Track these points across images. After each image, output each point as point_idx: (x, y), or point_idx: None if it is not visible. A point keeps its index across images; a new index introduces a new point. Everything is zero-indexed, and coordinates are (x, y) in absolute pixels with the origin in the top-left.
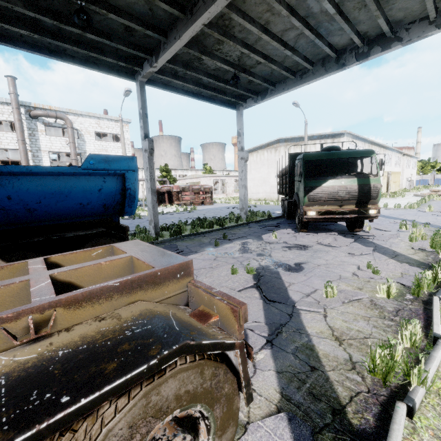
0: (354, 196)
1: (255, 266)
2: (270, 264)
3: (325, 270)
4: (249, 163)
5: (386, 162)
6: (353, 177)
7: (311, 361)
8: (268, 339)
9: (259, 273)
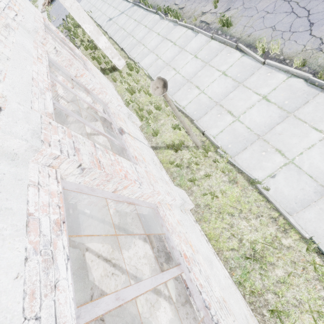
0: None
1: None
2: None
3: None
4: None
5: None
6: None
7: None
8: None
9: None
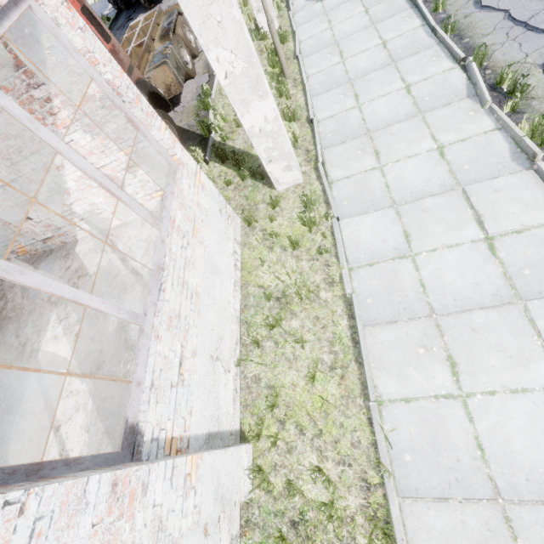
0: None
1: None
2: None
3: None
4: None
5: None
6: None
7: None
8: None
9: None
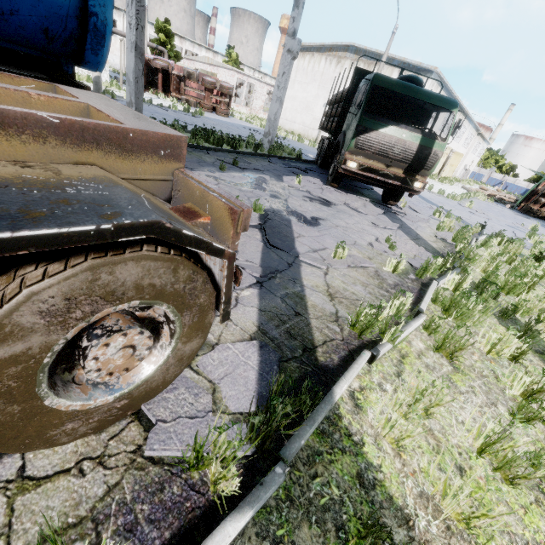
0: (408, 159)
1: (265, 207)
2: (283, 210)
3: (342, 232)
4: (295, 69)
5: (456, 137)
6: (419, 132)
7: (298, 308)
8: (259, 280)
9: (267, 215)
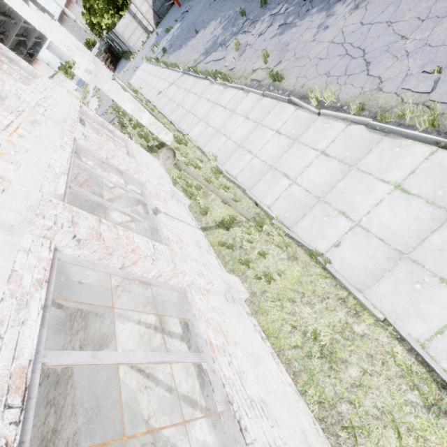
0: None
1: None
2: None
3: None
4: None
5: None
6: None
7: None
8: None
9: None
